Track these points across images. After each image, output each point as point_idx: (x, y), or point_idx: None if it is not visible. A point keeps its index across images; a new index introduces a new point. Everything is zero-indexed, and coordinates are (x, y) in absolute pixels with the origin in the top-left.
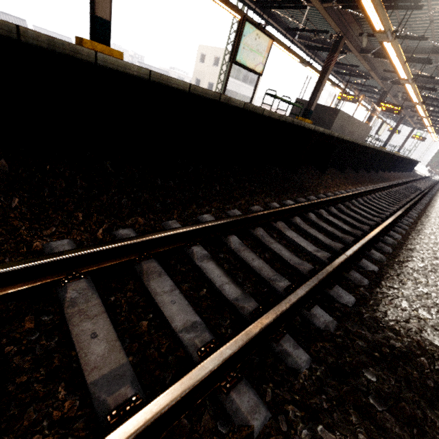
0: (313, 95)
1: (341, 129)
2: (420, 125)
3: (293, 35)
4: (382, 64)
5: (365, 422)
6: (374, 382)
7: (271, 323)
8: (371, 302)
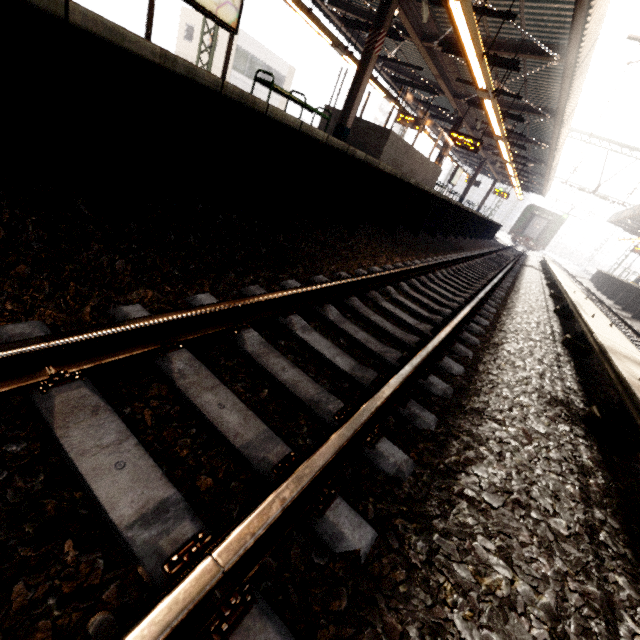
0: (350, 100)
1: (396, 165)
2: (503, 176)
3: None
4: (455, 70)
5: None
6: None
7: None
8: None
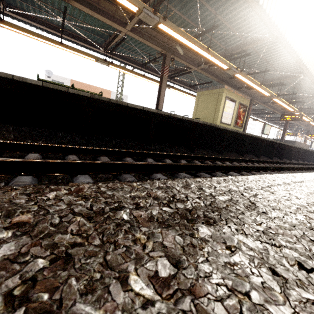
0: (282, 137)
1: None
2: None
3: (260, 117)
4: (305, 122)
5: None
6: None
7: None
8: None
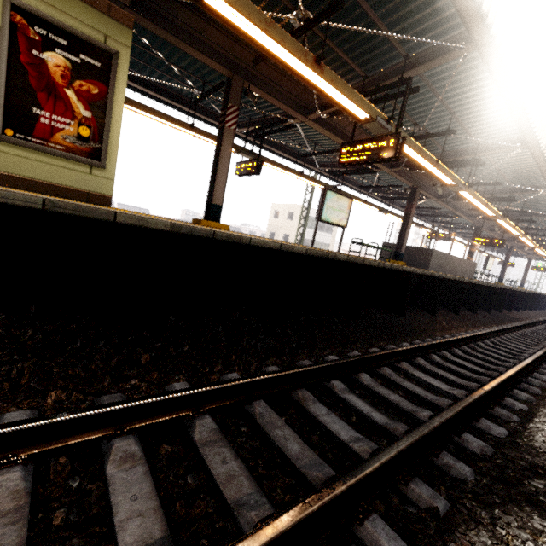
0: (400, 238)
1: (441, 268)
2: (535, 255)
3: (366, 190)
4: (465, 205)
5: (538, 511)
6: (542, 488)
7: (427, 434)
8: (525, 433)
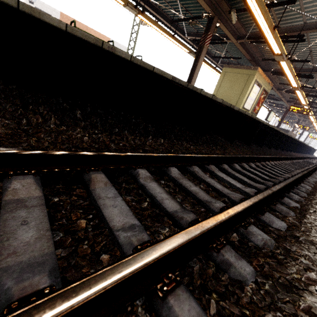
0: (278, 124)
1: None
2: (313, 131)
3: None
4: None
5: None
6: None
7: None
8: None
